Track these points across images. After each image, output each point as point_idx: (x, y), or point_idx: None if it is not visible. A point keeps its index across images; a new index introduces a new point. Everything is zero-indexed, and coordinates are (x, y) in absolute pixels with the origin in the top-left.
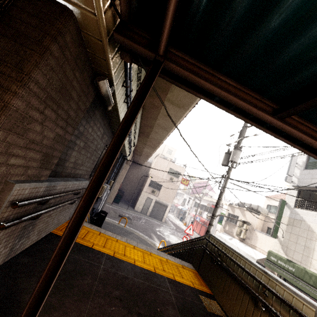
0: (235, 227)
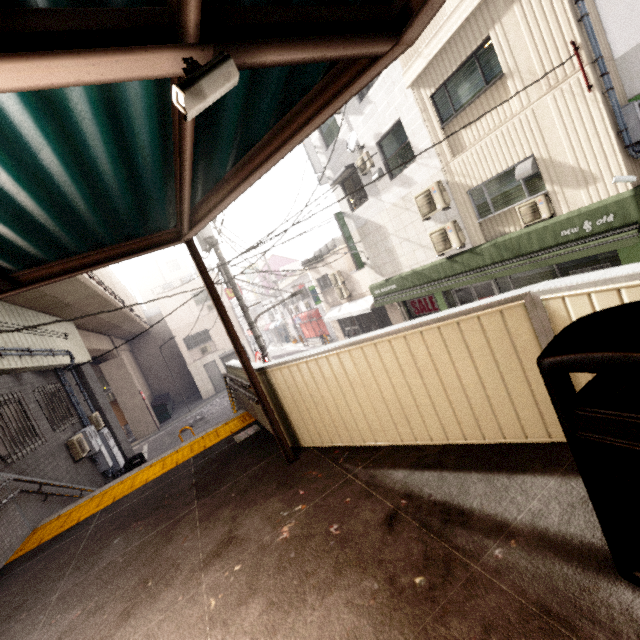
0: (334, 291)
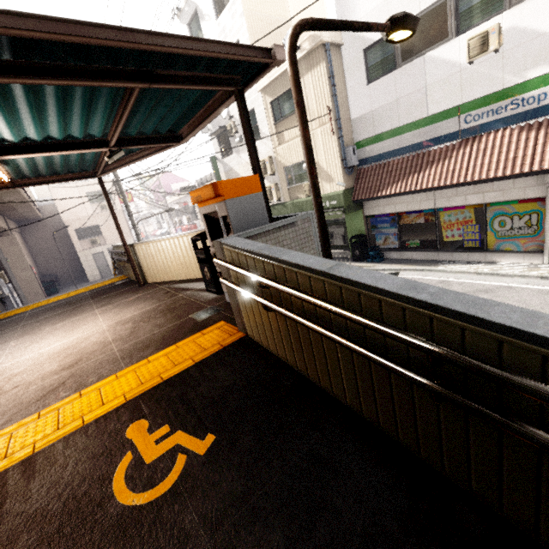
0: None
